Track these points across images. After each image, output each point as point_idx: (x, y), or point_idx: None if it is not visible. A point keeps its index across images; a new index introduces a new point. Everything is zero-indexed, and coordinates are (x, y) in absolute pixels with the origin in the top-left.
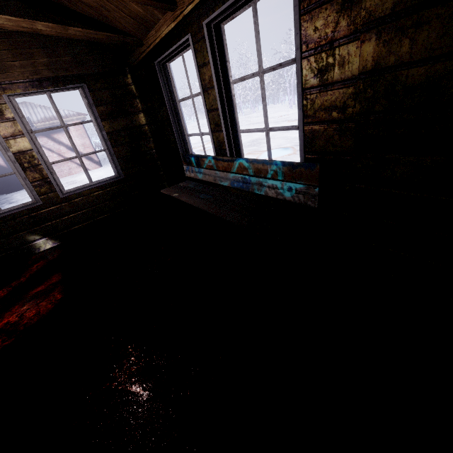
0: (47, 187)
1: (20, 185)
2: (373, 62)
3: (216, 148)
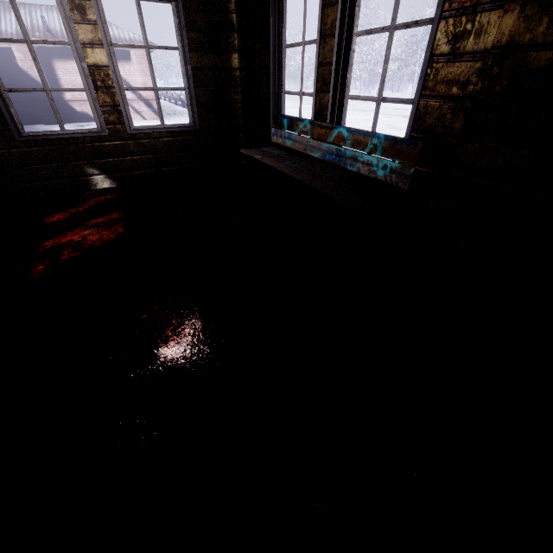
0: (116, 117)
1: (62, 117)
2: (508, 37)
3: (316, 112)
